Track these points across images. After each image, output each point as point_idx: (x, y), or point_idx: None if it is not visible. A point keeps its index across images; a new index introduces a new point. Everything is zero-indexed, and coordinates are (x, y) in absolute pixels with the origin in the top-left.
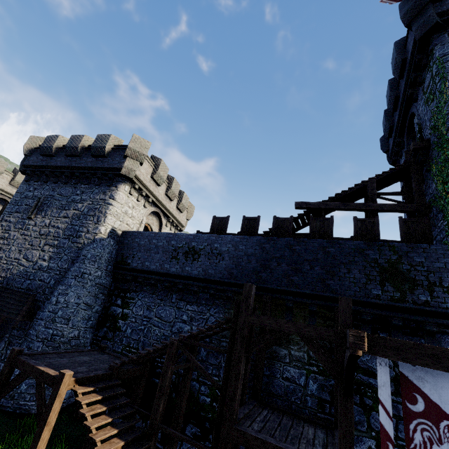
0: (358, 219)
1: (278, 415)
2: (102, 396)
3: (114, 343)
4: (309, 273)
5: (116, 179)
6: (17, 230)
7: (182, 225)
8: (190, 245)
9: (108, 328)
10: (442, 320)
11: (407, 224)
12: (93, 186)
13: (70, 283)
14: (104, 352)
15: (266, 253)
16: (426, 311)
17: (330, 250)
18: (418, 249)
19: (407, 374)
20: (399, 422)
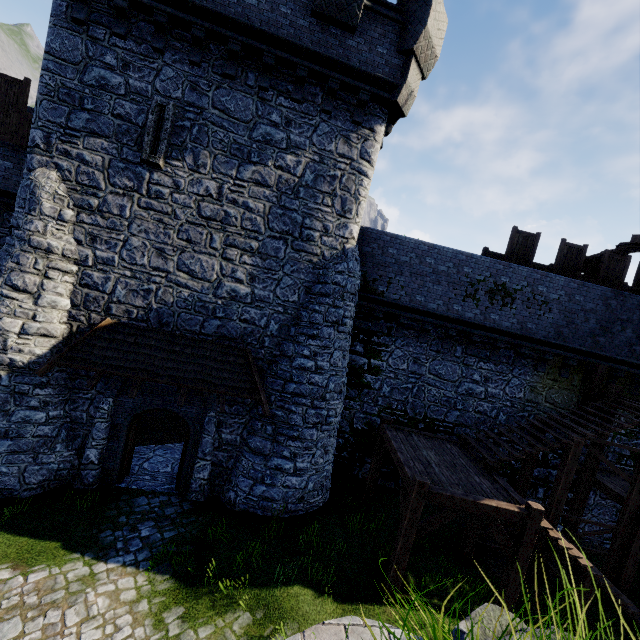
0: None
1: (608, 476)
2: None
3: (363, 404)
4: None
5: (371, 109)
6: (122, 192)
7: None
8: (498, 281)
9: (346, 384)
10: None
11: None
12: (314, 110)
13: (328, 336)
14: (400, 429)
15: (611, 313)
16: None
17: None
18: None
19: None
20: None
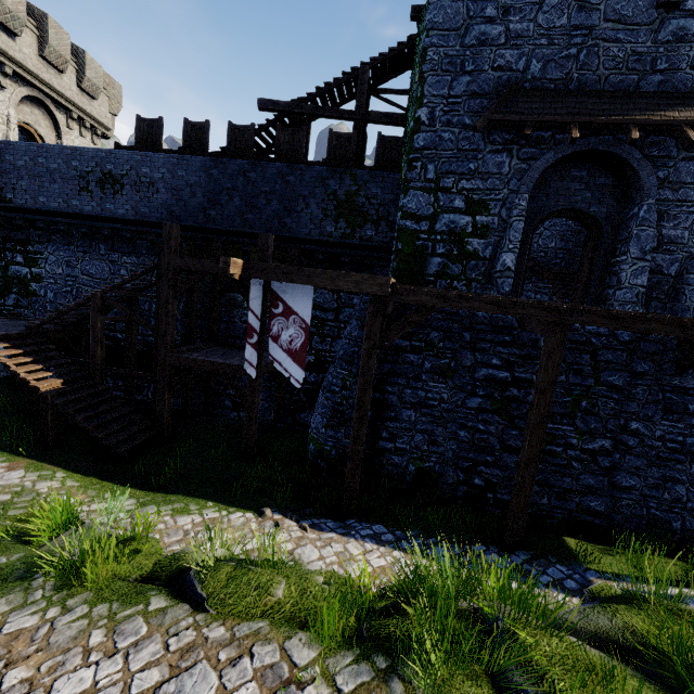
0: (334, 134)
1: (230, 349)
2: (24, 350)
3: (35, 311)
4: (266, 209)
5: None
6: None
7: (104, 126)
8: (104, 170)
9: (18, 295)
10: (380, 254)
11: (384, 144)
12: None
13: None
14: (20, 319)
15: (215, 183)
16: (369, 246)
17: (290, 178)
18: (378, 178)
19: (276, 290)
20: (334, 341)
